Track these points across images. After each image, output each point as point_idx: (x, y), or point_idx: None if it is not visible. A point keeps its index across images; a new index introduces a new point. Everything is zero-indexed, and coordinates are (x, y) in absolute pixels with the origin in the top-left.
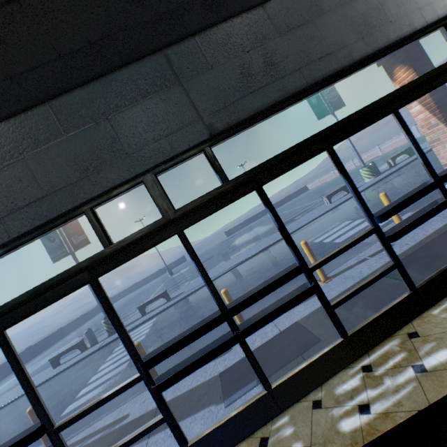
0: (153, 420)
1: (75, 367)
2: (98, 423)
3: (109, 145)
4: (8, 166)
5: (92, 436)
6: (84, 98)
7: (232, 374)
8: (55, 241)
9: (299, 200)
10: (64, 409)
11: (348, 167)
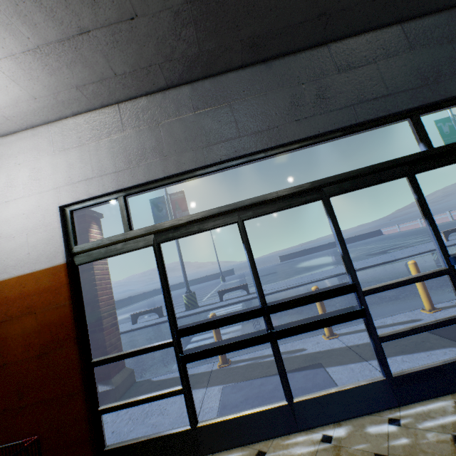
0: (454, 315)
1: (160, 326)
2: (262, 351)
3: (449, 63)
4: (361, 67)
5: (266, 357)
6: (431, 24)
7: (455, 332)
8: (162, 211)
9: (377, 241)
10: (184, 346)
11: (441, 219)
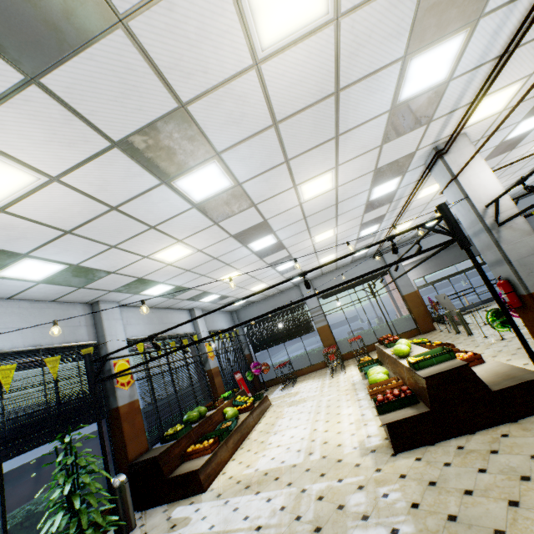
0: None
1: None
2: None
3: None
4: None
5: None
6: None
7: None
8: None
9: None
10: None
11: None
